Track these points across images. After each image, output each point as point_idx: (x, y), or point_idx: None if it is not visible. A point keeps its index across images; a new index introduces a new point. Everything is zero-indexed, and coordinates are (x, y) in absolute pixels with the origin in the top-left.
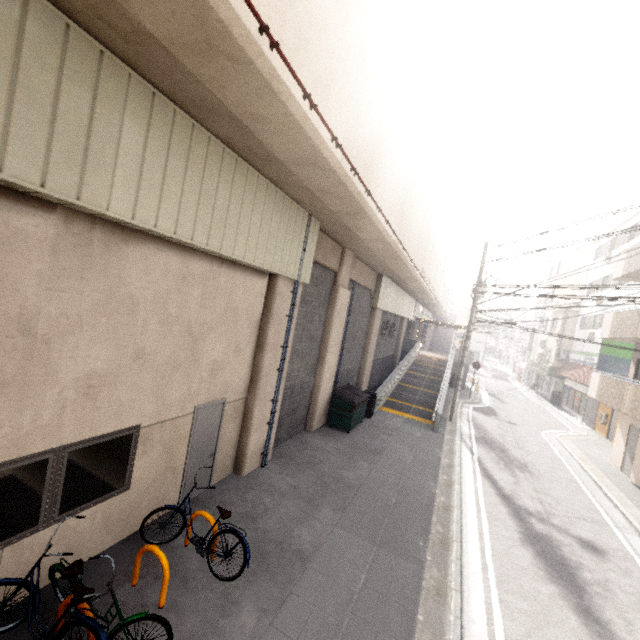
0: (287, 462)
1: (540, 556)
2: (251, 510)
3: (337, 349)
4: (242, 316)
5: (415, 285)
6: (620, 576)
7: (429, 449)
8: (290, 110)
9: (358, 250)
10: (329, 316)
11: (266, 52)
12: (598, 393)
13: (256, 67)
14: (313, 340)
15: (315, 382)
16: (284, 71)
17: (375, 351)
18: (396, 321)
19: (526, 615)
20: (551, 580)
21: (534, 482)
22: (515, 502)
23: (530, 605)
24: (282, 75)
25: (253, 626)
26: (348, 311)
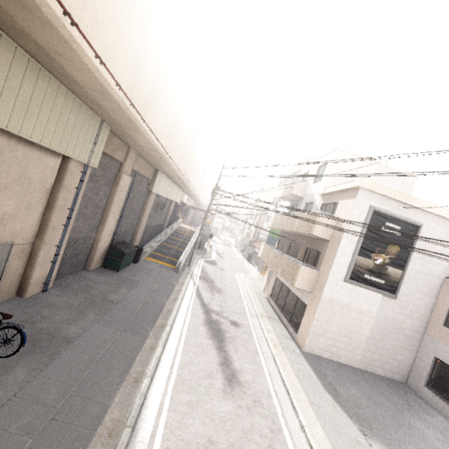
0: (66, 289)
1: (210, 329)
2: (30, 318)
3: (117, 216)
4: (35, 183)
5: (180, 181)
6: (242, 334)
7: (170, 282)
8: (85, 62)
9: (140, 151)
10: (113, 192)
11: (68, 26)
12: (261, 254)
13: (59, 32)
14: (98, 207)
15: (96, 237)
16: (81, 39)
17: (148, 220)
18: (167, 202)
19: (193, 353)
20: (211, 338)
21: (221, 298)
22: (208, 307)
23: (197, 349)
24: (79, 41)
25: (24, 377)
26: (129, 191)
